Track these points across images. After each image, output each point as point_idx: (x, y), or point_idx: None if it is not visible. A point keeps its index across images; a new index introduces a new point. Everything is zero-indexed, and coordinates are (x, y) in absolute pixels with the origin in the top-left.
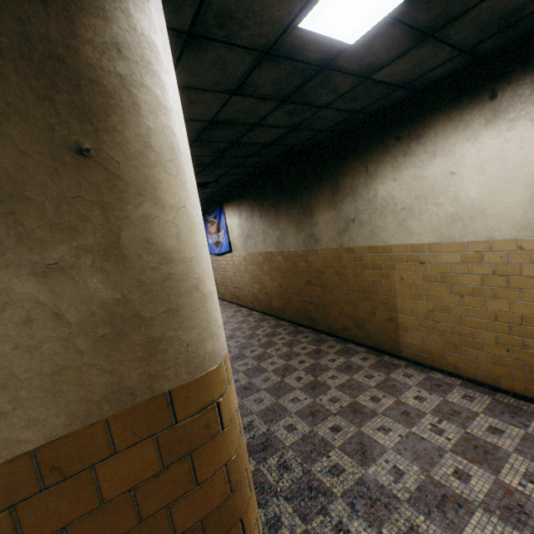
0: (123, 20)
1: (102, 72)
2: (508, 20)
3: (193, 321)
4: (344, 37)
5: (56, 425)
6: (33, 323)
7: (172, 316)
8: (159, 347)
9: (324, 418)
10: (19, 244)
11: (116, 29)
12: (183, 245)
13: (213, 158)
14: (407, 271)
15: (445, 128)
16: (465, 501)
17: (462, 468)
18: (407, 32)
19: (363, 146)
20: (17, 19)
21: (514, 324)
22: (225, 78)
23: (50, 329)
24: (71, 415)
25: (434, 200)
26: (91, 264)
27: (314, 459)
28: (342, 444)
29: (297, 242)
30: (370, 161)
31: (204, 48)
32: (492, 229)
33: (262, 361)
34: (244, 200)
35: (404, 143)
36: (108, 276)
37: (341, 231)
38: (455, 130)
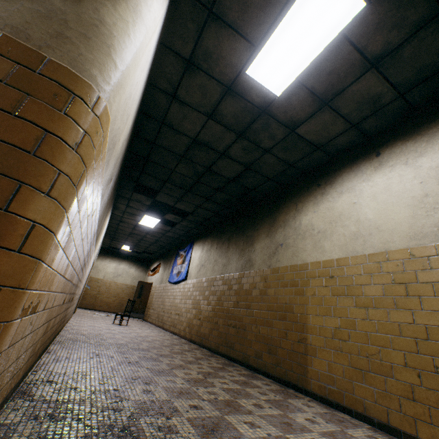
0: None
1: None
2: (374, 105)
3: (94, 52)
4: (273, 89)
5: None
6: None
7: (83, 37)
8: (64, 39)
9: (190, 398)
10: None
11: None
12: (115, 28)
13: (193, 182)
14: (319, 286)
15: (349, 175)
16: None
17: None
18: (311, 96)
19: (295, 192)
20: None
21: (420, 338)
22: (205, 101)
23: None
24: None
25: (341, 223)
26: None
27: (151, 414)
28: (193, 417)
29: (237, 266)
30: (298, 201)
31: (196, 75)
32: (387, 241)
33: (162, 357)
34: (209, 237)
35: (322, 187)
36: (65, 1)
37: (271, 254)
38: (355, 176)
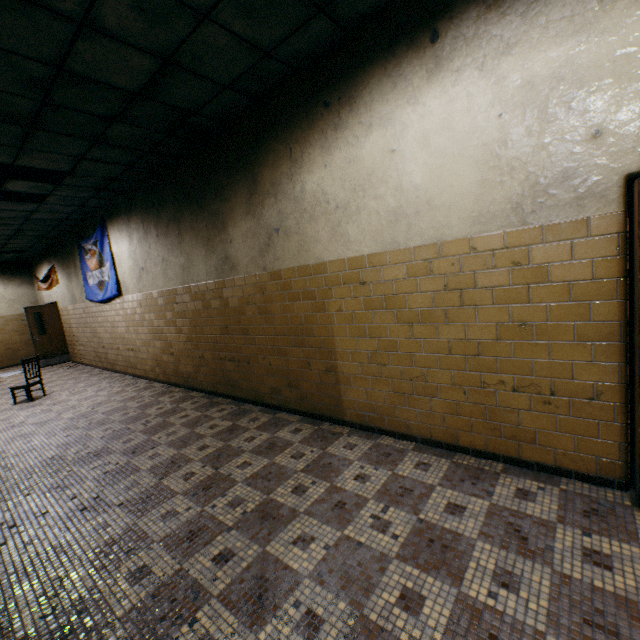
0: None
1: None
2: None
3: None
4: None
5: None
6: None
7: None
8: None
9: (209, 540)
10: None
11: None
12: None
13: (33, 106)
14: (346, 297)
15: (382, 86)
16: None
17: (413, 586)
18: None
19: (284, 119)
20: None
21: (471, 355)
22: None
23: None
24: None
25: (373, 192)
26: None
27: (164, 636)
28: (227, 586)
29: (208, 270)
30: (294, 141)
31: None
32: (441, 227)
33: (137, 456)
34: (134, 214)
35: (334, 112)
36: None
37: (263, 248)
38: (394, 89)
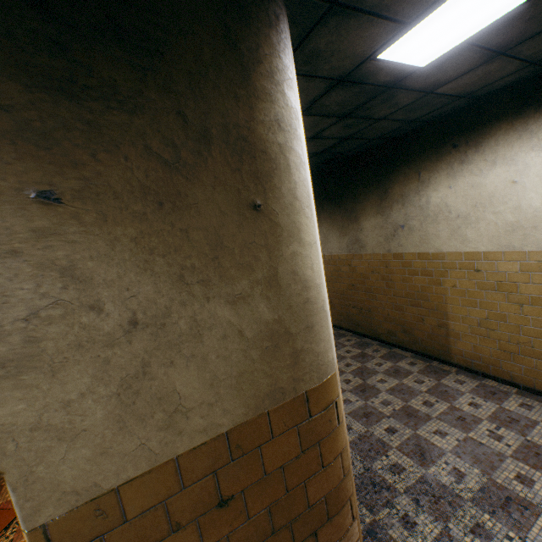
0: (281, 100)
1: (268, 144)
2: None
3: (321, 336)
4: (416, 62)
5: (239, 414)
6: (227, 338)
7: (308, 332)
8: (300, 357)
9: (378, 420)
10: (220, 281)
11: (277, 108)
12: (315, 274)
13: None
14: (460, 278)
15: (508, 136)
16: (530, 503)
17: (524, 473)
18: (479, 52)
19: (415, 153)
20: (221, 114)
21: None
22: None
23: (236, 343)
24: (247, 408)
25: (492, 209)
26: (260, 293)
27: (374, 457)
28: (399, 445)
29: (340, 246)
30: (422, 168)
31: None
32: None
33: None
34: None
35: (461, 151)
36: (270, 302)
37: (389, 237)
38: (519, 139)
